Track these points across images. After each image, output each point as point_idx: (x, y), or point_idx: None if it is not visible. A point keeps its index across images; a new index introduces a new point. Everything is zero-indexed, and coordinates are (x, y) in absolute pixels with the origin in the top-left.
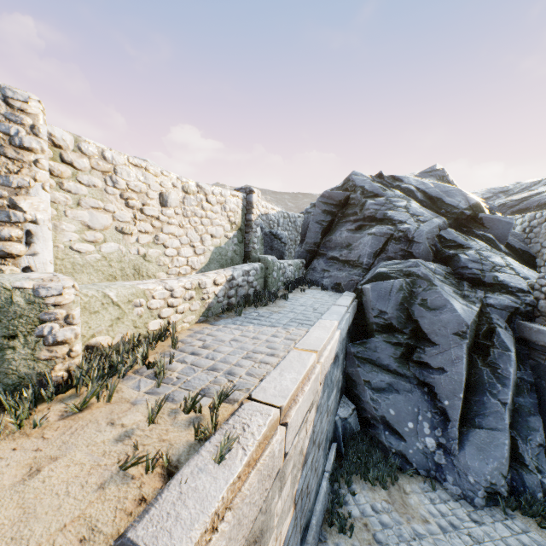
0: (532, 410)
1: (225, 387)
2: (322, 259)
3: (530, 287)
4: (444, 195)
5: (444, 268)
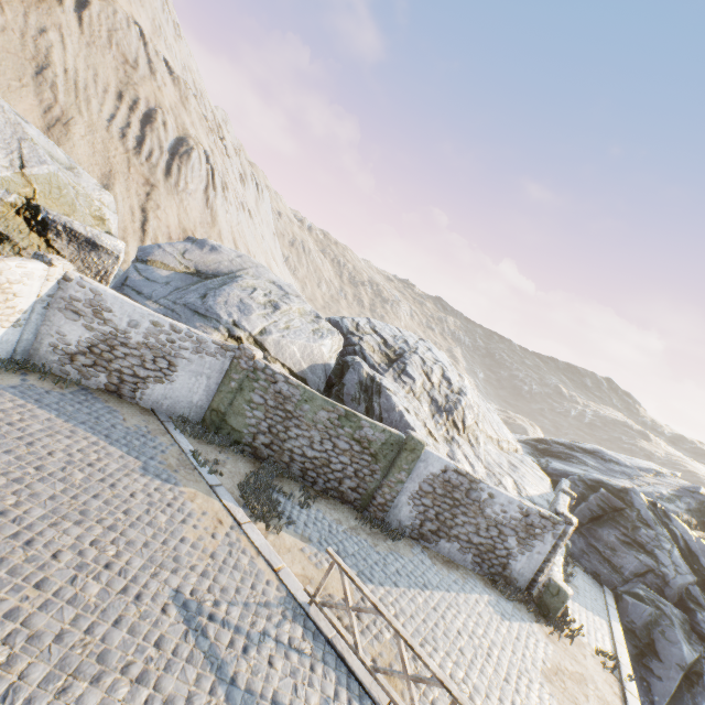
0: None
1: (602, 648)
2: (583, 540)
3: None
4: (701, 554)
5: (683, 615)
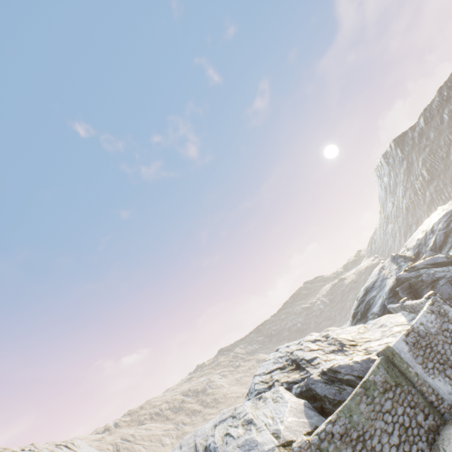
0: None
1: None
2: None
3: None
4: (434, 261)
5: None
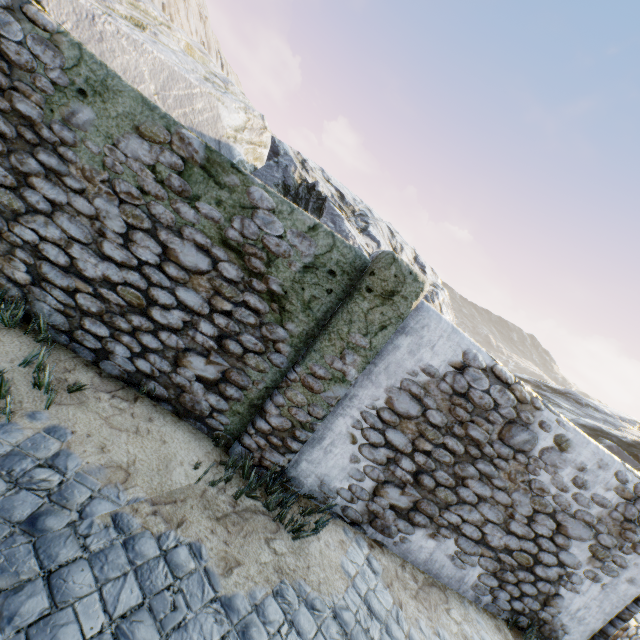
0: None
1: None
2: None
3: None
4: None
5: None
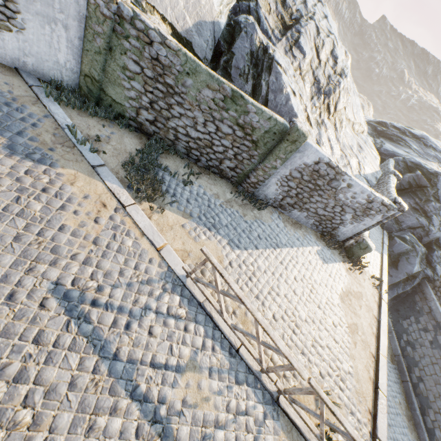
0: (400, 297)
1: (374, 273)
2: None
3: (440, 275)
4: None
5: (425, 251)
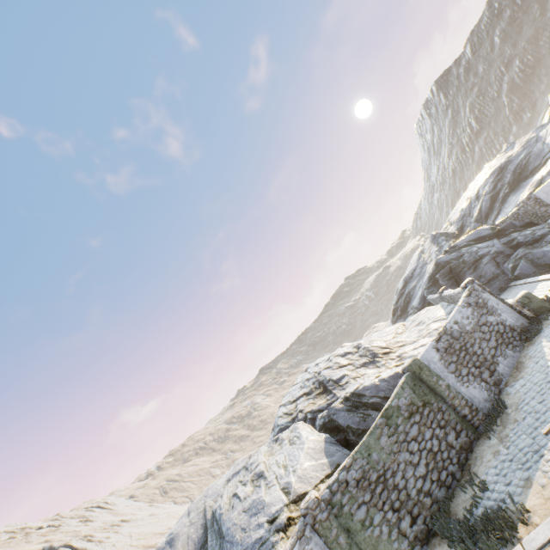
0: None
1: None
2: None
3: (548, 228)
4: (478, 235)
5: (522, 248)
